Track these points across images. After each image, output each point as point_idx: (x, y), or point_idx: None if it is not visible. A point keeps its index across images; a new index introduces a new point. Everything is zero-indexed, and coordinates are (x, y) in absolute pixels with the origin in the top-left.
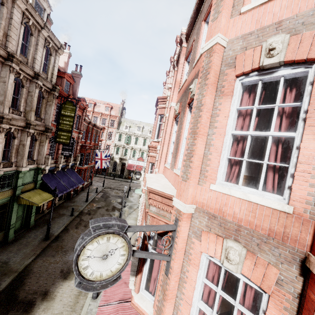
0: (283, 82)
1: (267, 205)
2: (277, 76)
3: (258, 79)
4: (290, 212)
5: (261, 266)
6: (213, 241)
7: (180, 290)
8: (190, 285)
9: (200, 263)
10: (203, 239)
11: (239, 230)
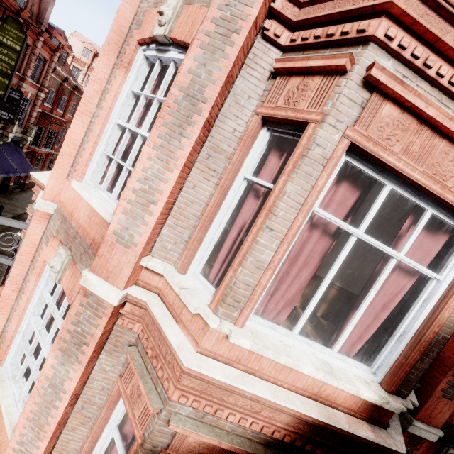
0: (173, 69)
1: (98, 211)
2: (168, 57)
3: (157, 57)
4: (108, 221)
5: (75, 276)
6: (54, 248)
7: (18, 301)
8: (25, 296)
9: (43, 273)
10: (49, 245)
11: (76, 237)
